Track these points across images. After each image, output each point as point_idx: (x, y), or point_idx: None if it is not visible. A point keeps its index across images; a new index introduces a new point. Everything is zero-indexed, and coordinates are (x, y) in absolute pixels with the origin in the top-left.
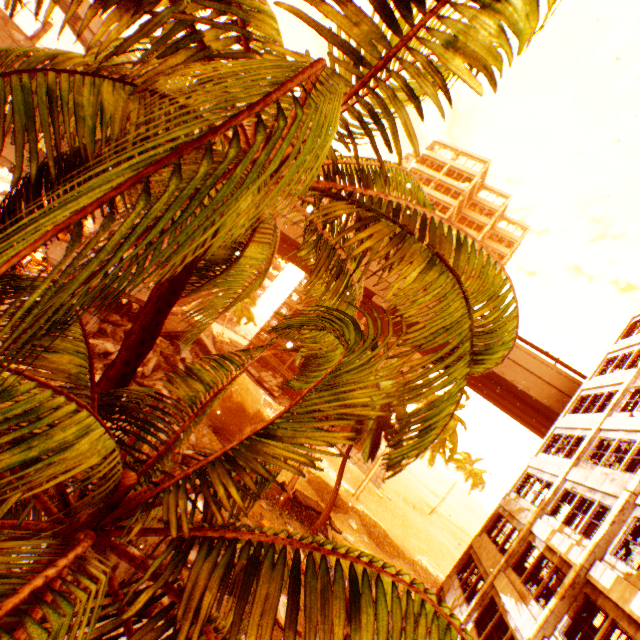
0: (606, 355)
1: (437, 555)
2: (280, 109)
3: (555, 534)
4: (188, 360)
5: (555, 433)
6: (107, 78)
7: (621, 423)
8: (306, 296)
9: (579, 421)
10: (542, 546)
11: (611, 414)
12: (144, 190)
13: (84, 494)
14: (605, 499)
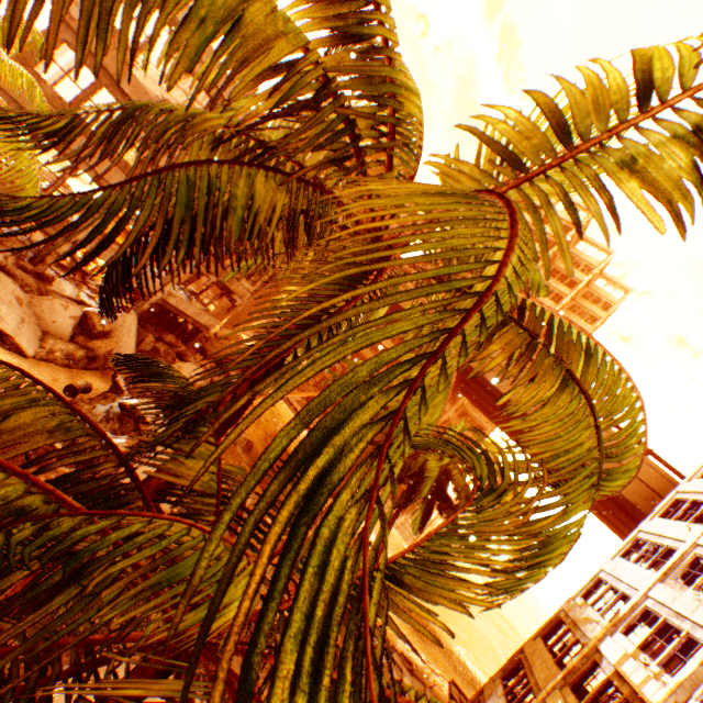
0: None
1: (477, 648)
2: (497, 300)
3: (628, 659)
4: None
5: (638, 537)
6: (259, 166)
7: None
8: None
9: (670, 529)
10: (610, 670)
11: None
12: (404, 429)
13: (196, 602)
14: (695, 631)
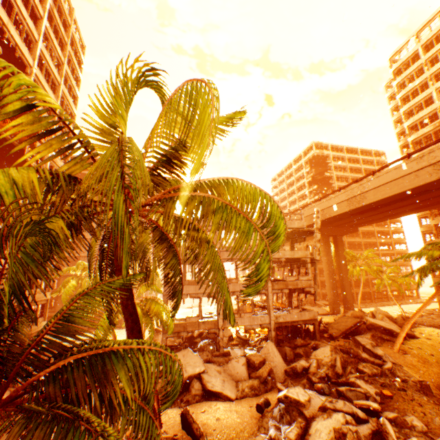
0: None
1: None
2: None
3: None
4: (366, 345)
5: None
6: None
7: None
8: (433, 228)
9: None
10: None
11: None
12: None
13: None
14: None
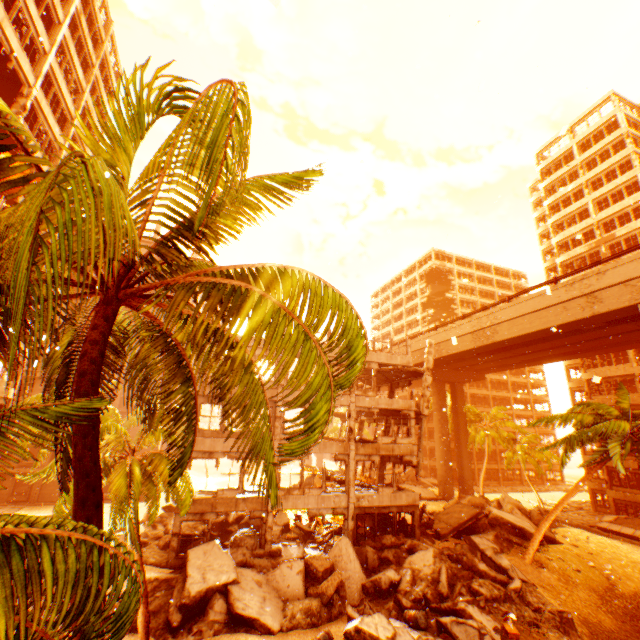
0: None
1: None
2: None
3: None
4: (486, 551)
5: None
6: None
7: None
8: (585, 384)
9: None
10: None
11: None
12: None
13: None
14: None
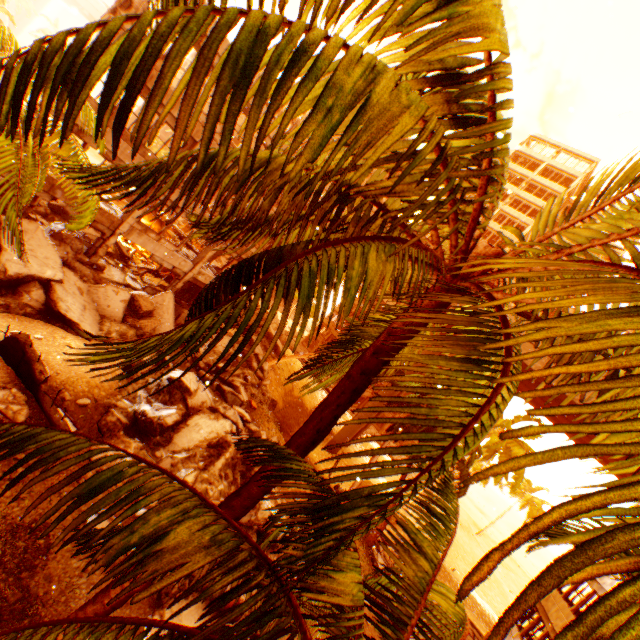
0: None
1: (484, 583)
2: None
3: None
4: (260, 356)
5: None
6: (367, 237)
7: None
8: None
9: None
10: None
11: None
12: None
13: None
14: None
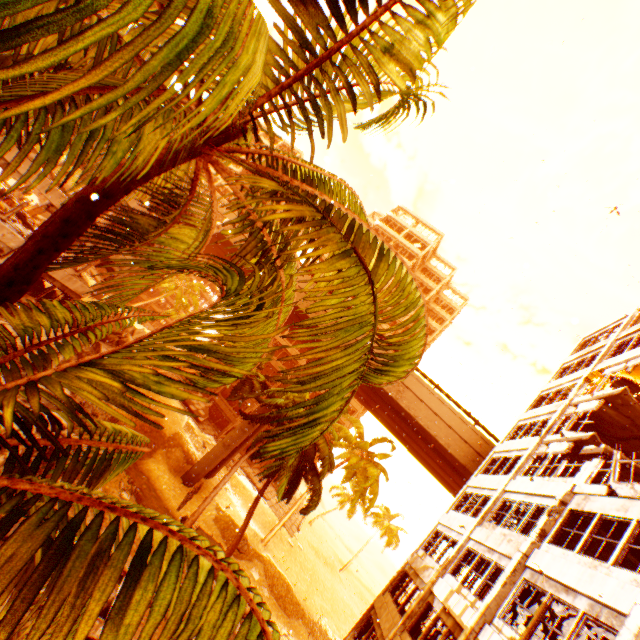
0: (517, 422)
1: (340, 617)
2: None
3: (453, 594)
4: None
5: (467, 491)
6: None
7: (522, 486)
8: None
9: (488, 481)
10: (440, 607)
11: (515, 477)
12: None
13: None
14: (501, 560)
